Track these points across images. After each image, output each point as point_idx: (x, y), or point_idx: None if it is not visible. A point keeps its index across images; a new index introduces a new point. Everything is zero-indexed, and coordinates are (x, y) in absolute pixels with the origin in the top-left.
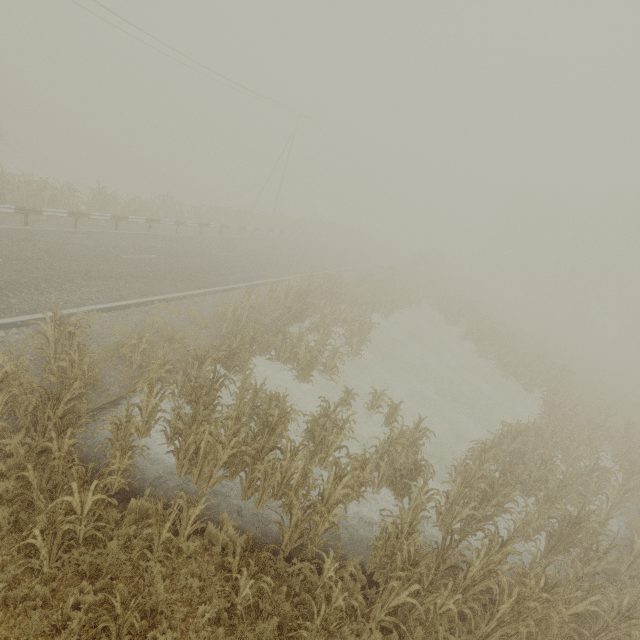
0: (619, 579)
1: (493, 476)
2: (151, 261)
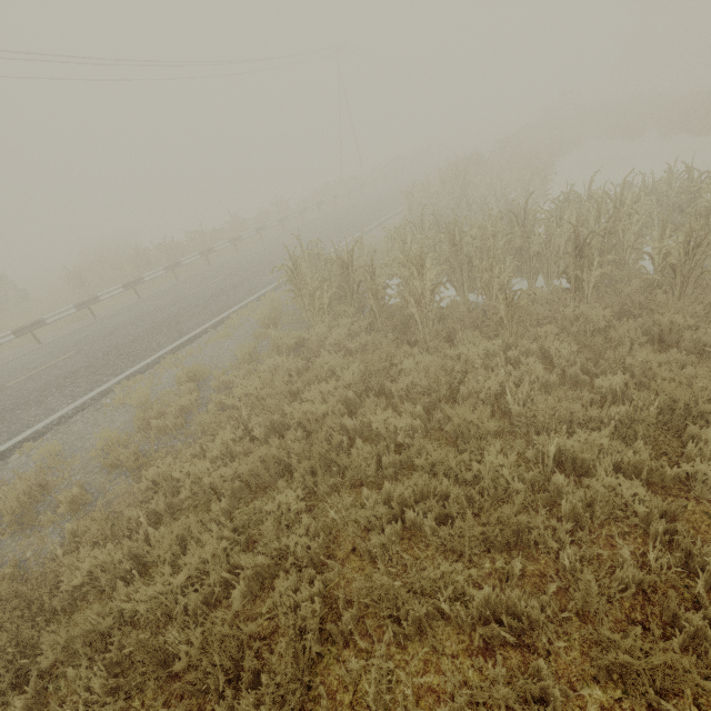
0: None
1: None
2: (308, 237)
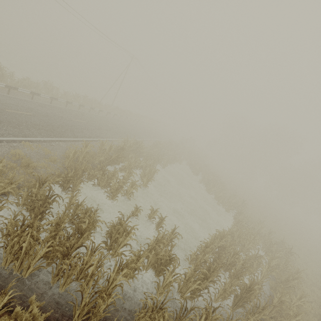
0: (265, 319)
1: (210, 262)
2: (27, 116)
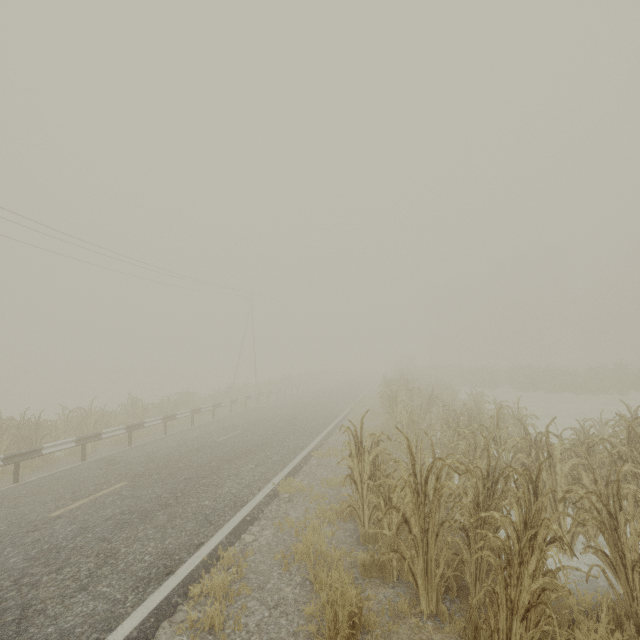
0: None
1: None
2: (245, 434)
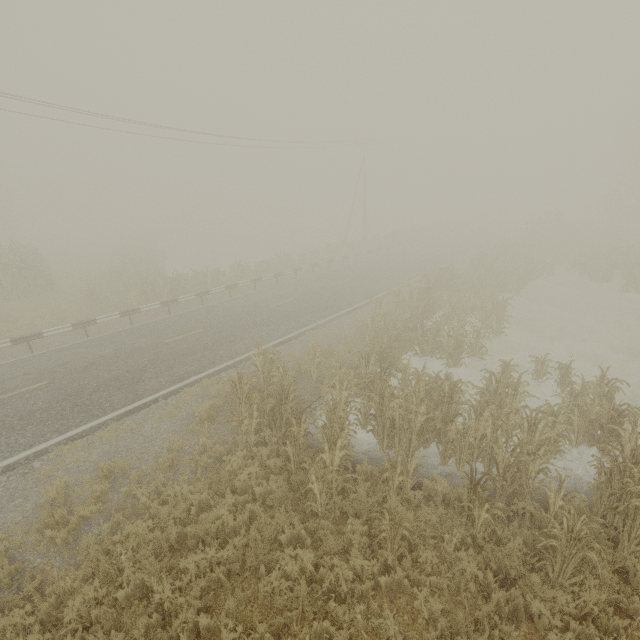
0: None
1: None
2: (290, 304)
